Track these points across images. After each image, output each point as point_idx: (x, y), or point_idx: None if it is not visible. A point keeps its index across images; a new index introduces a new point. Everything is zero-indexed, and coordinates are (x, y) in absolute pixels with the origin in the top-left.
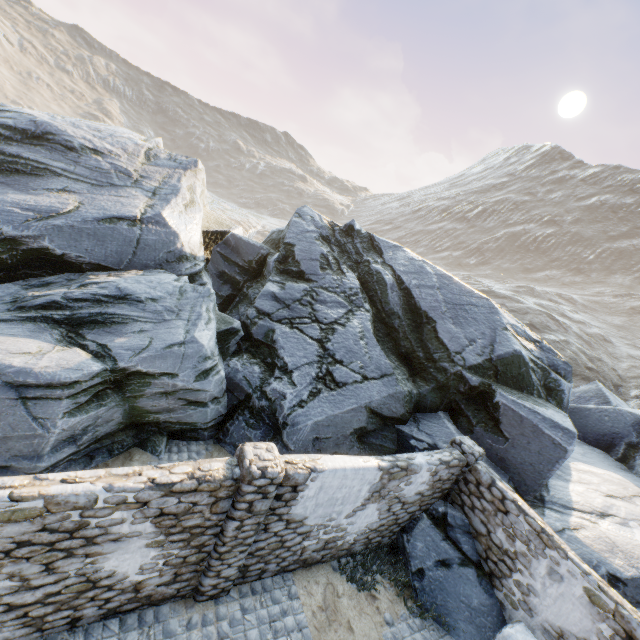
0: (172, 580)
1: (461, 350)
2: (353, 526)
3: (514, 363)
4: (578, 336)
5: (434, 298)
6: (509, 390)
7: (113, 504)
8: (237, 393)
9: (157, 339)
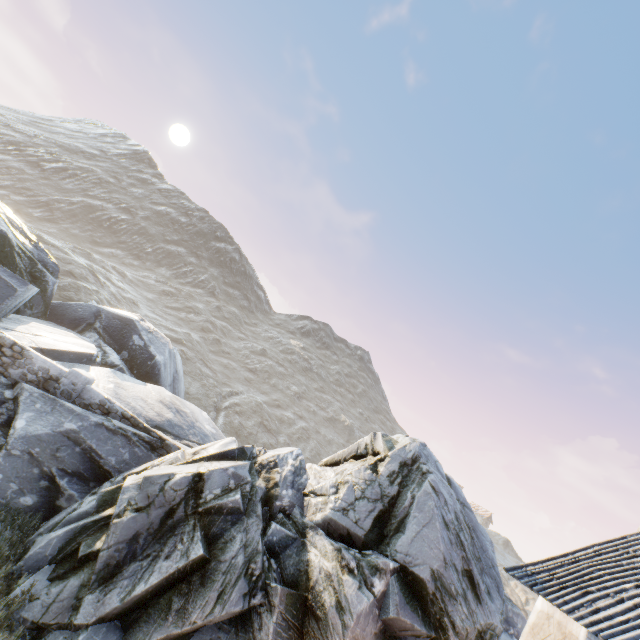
0: None
1: None
2: None
3: None
4: (113, 294)
5: None
6: None
7: None
8: None
9: None
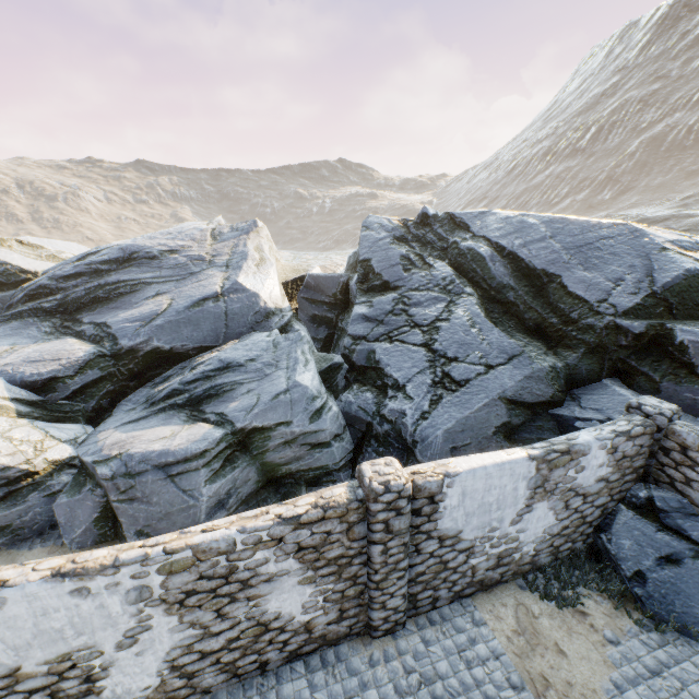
0: (339, 617)
1: (606, 296)
2: (526, 534)
3: (692, 287)
4: None
5: (549, 250)
6: (696, 323)
7: (251, 545)
8: (358, 425)
9: (263, 394)
